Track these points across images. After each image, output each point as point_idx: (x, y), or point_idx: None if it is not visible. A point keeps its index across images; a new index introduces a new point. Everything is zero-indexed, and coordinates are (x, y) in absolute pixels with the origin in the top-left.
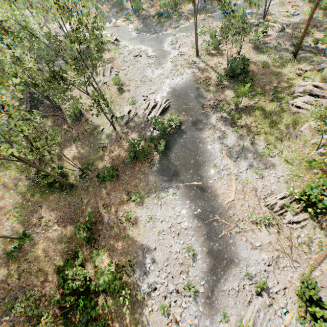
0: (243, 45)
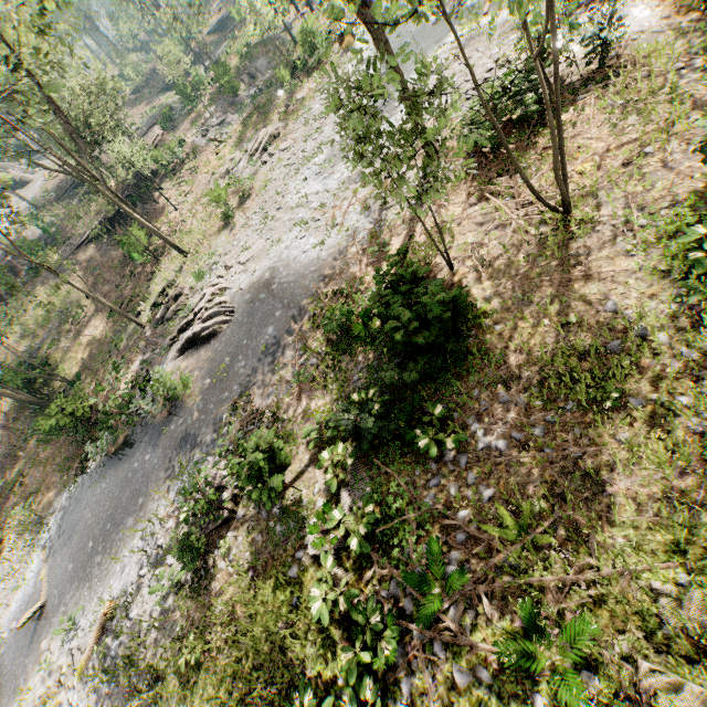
0: (667, 148)
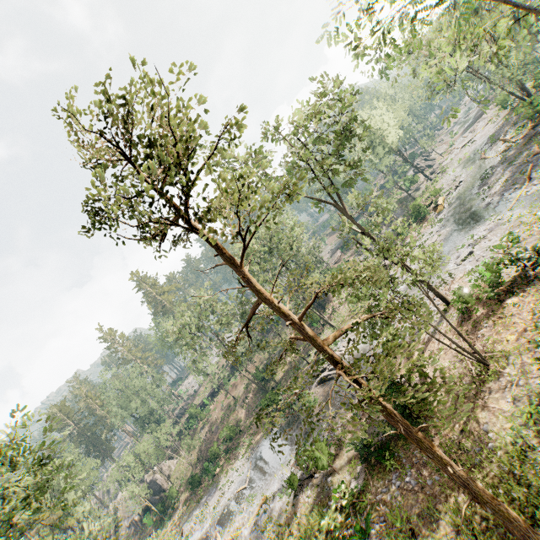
0: None
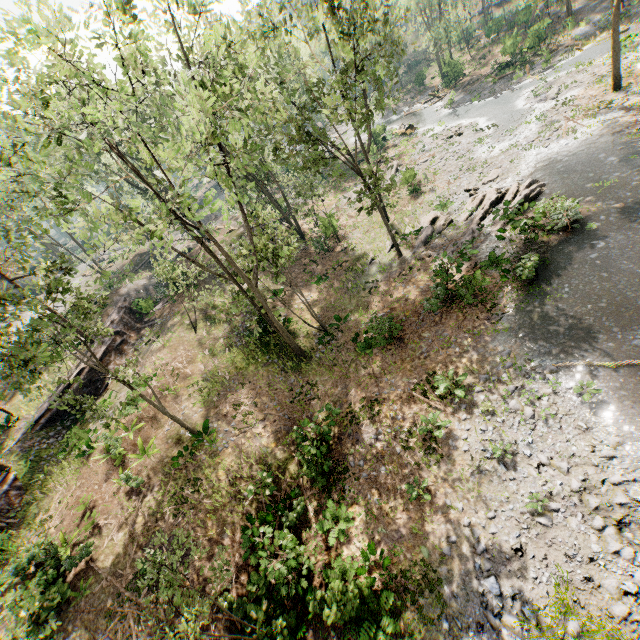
0: None
